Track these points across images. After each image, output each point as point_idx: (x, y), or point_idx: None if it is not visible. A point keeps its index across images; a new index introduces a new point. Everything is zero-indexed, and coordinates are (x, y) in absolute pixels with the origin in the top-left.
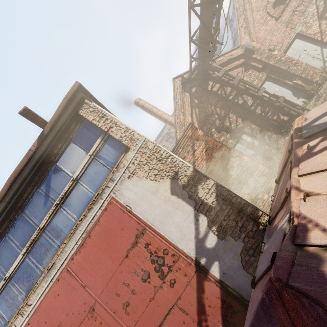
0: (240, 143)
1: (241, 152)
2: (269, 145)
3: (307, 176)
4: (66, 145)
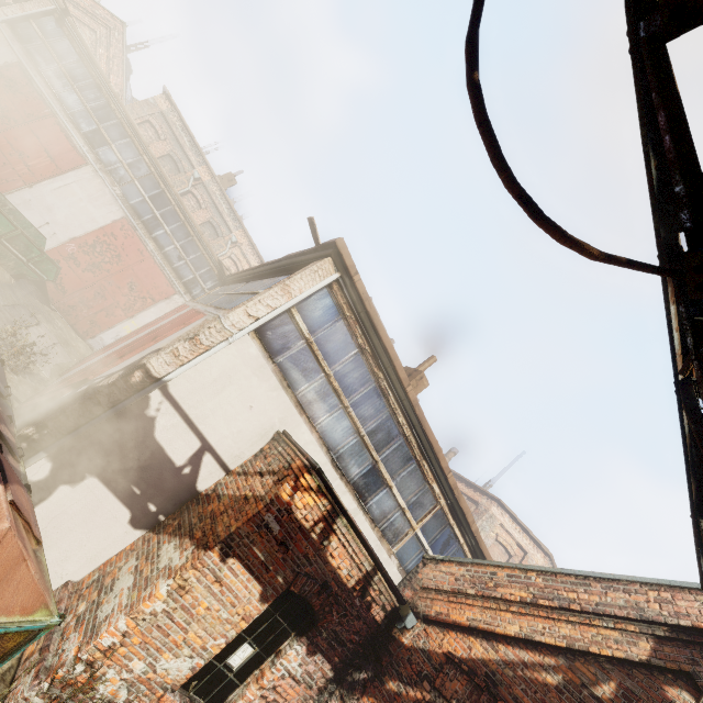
0: None
1: None
2: None
3: None
4: None
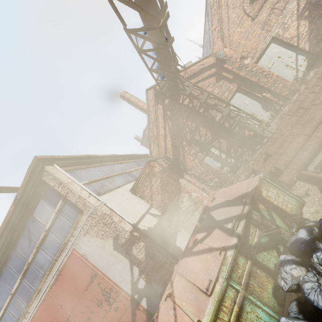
0: (208, 156)
1: (209, 164)
2: (234, 158)
3: (179, 274)
4: (37, 202)
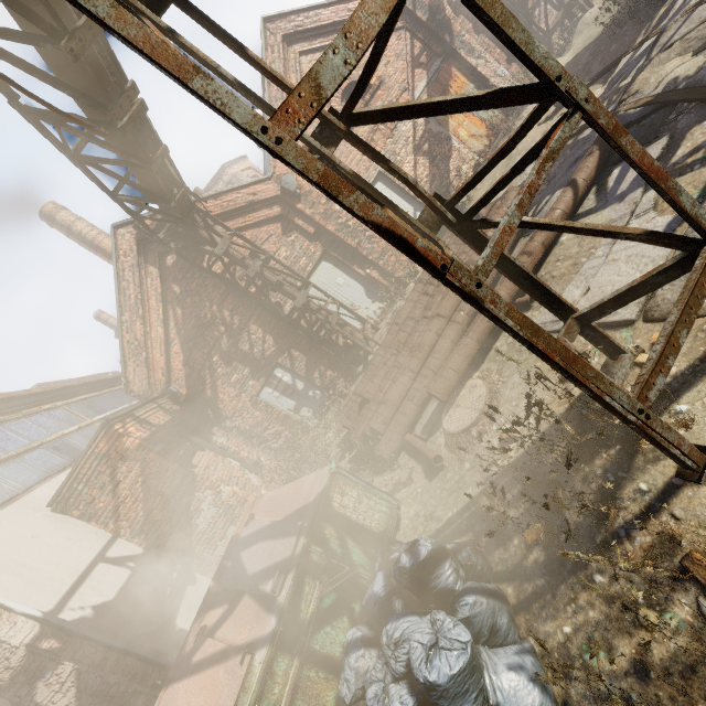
0: (271, 385)
1: (273, 403)
2: (321, 389)
3: None
4: None
